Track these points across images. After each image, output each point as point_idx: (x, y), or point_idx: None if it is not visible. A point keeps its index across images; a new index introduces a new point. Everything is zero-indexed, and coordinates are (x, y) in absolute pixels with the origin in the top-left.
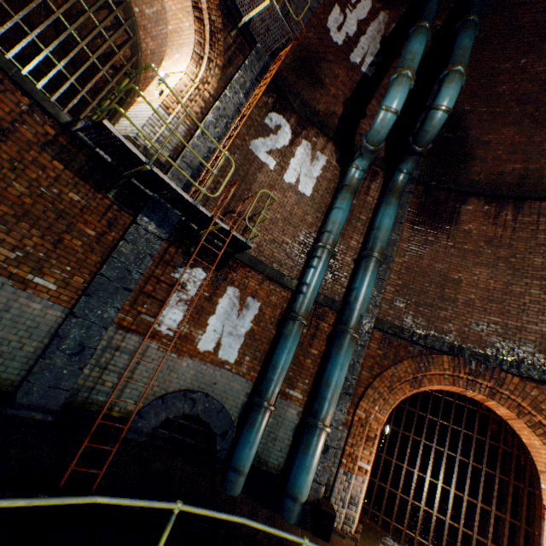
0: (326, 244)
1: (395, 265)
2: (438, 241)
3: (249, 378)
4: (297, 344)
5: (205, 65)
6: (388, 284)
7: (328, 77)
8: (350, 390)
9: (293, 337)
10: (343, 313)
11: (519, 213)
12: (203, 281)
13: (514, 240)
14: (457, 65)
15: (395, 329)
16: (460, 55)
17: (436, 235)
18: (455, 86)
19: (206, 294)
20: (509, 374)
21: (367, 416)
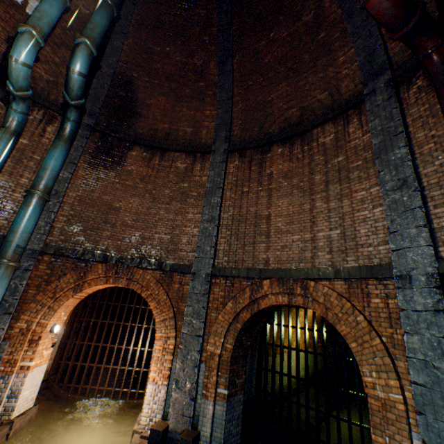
0: None
1: (69, 199)
2: (108, 179)
3: None
4: None
5: None
6: (62, 215)
7: None
8: (11, 309)
9: None
10: (1, 246)
11: (163, 160)
12: None
13: (157, 178)
14: (84, 37)
15: (63, 251)
16: (90, 29)
17: (108, 173)
18: (82, 55)
19: None
20: (138, 268)
21: (29, 326)
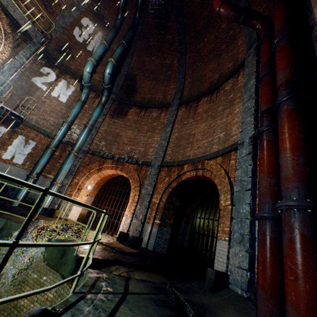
0: (66, 120)
1: (101, 130)
2: (119, 122)
3: (29, 170)
4: (50, 156)
5: (2, 46)
6: (97, 137)
7: (77, 55)
8: (73, 173)
9: (47, 153)
10: (73, 146)
11: (146, 112)
12: (5, 132)
13: (142, 121)
14: (111, 58)
15: (95, 152)
16: (114, 55)
17: (119, 120)
18: (109, 65)
19: (7, 137)
20: (126, 163)
21: (78, 181)
